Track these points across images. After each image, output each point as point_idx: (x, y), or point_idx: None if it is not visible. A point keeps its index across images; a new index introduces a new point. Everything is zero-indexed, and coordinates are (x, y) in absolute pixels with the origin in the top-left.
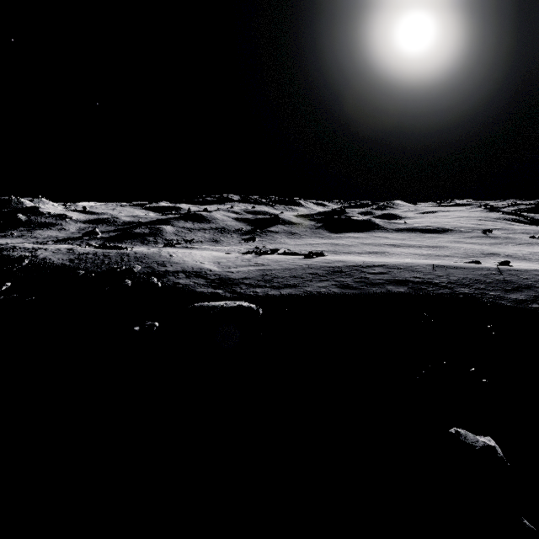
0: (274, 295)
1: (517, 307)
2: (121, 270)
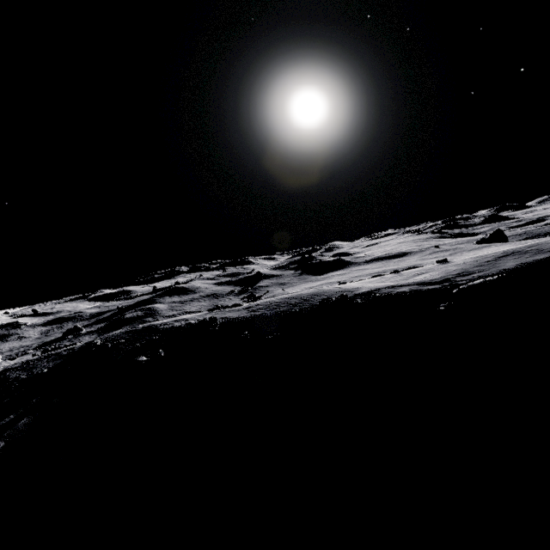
0: (494, 272)
1: None
2: (339, 297)
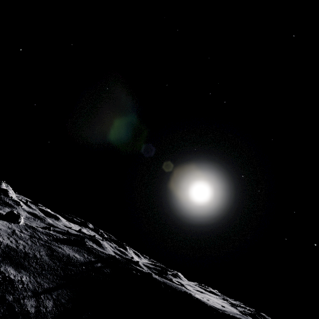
0: (232, 315)
1: None
2: (190, 293)
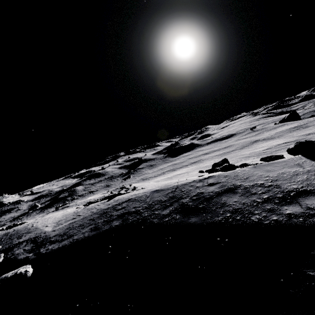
0: (54, 249)
1: (158, 223)
2: None
